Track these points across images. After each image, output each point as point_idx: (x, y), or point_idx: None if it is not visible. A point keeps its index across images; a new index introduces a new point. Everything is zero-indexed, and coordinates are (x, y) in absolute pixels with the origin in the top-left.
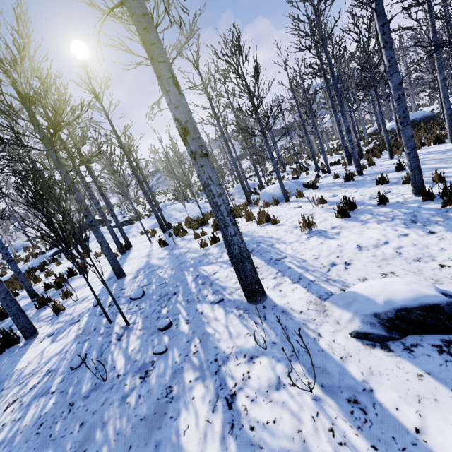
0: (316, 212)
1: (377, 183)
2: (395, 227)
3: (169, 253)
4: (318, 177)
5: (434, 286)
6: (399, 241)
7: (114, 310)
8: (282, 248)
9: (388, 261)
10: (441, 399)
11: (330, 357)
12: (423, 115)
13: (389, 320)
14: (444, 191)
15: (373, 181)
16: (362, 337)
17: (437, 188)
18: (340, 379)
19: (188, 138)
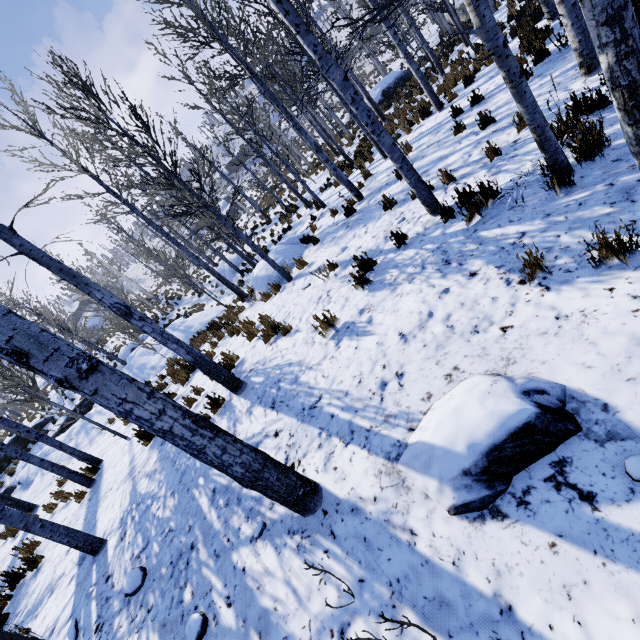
0: (332, 290)
1: (384, 209)
2: (431, 280)
3: (161, 457)
4: (314, 219)
5: (511, 387)
6: (444, 306)
7: (108, 636)
8: (312, 381)
9: (444, 349)
10: (590, 577)
11: (439, 569)
12: (395, 78)
13: (484, 471)
14: (461, 206)
15: (380, 206)
16: (464, 510)
17: (451, 193)
18: (467, 608)
19: (35, 362)
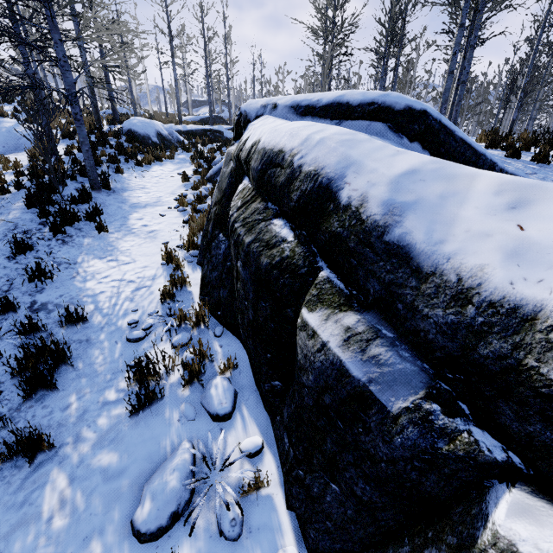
0: None
1: None
2: None
3: None
4: None
5: None
6: None
7: None
8: None
9: None
10: None
11: None
12: None
13: None
14: None
15: None
16: None
17: None
18: None
19: None
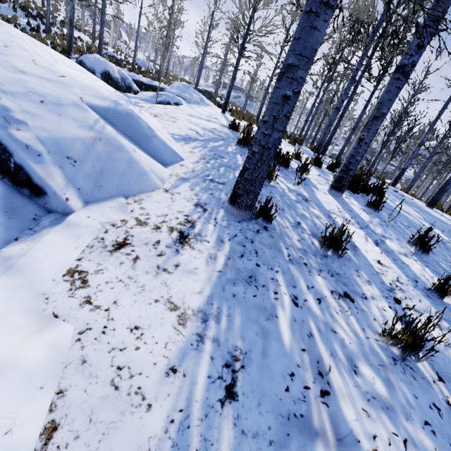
0: None
1: None
2: None
3: None
4: None
5: None
6: None
7: None
8: None
9: None
10: None
11: None
12: None
13: None
14: None
15: None
16: None
17: None
18: None
19: None
